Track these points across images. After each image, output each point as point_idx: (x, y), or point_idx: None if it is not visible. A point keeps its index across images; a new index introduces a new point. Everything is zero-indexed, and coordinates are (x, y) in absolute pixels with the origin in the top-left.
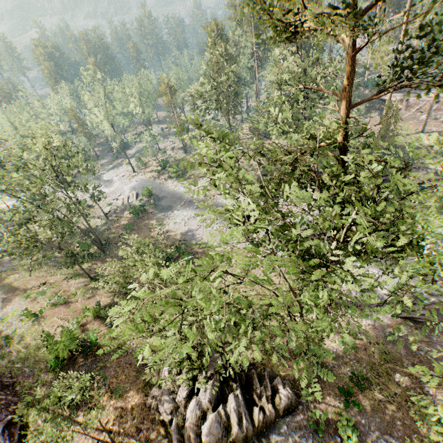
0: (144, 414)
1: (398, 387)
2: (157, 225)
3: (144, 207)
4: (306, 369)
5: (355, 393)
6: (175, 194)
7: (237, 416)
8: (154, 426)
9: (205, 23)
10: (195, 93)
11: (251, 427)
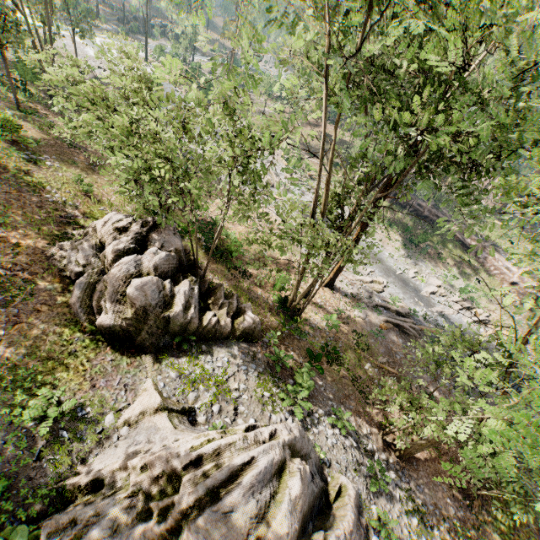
0: (36, 258)
1: (365, 374)
2: None
3: None
4: (279, 322)
5: (321, 362)
6: None
7: (185, 302)
8: (46, 275)
9: None
10: None
11: (197, 322)
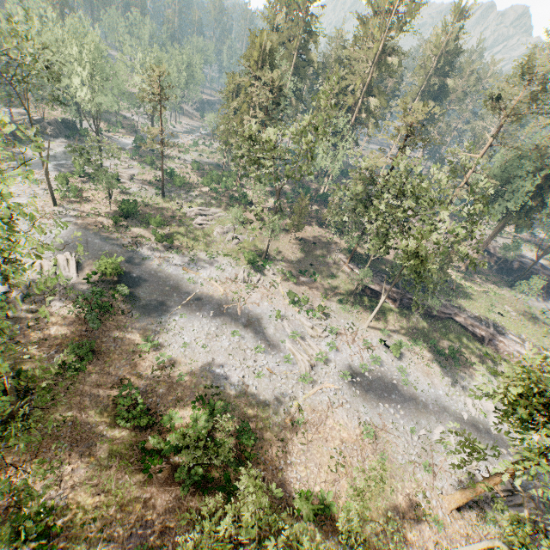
0: None
1: None
2: (146, 347)
3: (101, 296)
4: None
5: None
6: (164, 277)
7: None
8: None
9: (255, 28)
10: (247, 133)
11: None
